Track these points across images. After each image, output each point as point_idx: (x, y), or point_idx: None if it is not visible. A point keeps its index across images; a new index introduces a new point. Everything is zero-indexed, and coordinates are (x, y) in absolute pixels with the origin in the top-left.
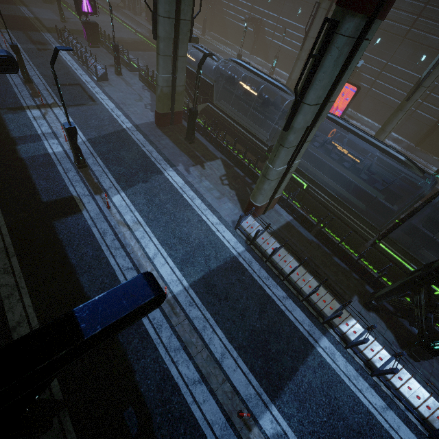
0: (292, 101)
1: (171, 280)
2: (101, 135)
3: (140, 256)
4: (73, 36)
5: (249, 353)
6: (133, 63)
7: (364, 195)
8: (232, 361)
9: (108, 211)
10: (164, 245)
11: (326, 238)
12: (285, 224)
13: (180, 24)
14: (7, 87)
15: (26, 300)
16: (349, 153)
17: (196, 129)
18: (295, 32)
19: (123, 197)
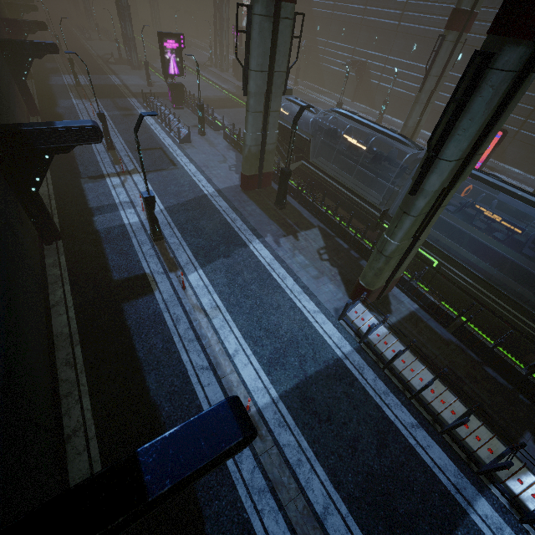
0: (408, 153)
1: (255, 387)
2: (180, 202)
3: (217, 351)
4: (158, 99)
5: (364, 510)
6: (218, 121)
7: (527, 278)
8: (340, 520)
9: (183, 292)
10: (247, 339)
11: (471, 338)
12: (407, 315)
13: (274, 76)
14: (91, 155)
15: (85, 402)
16: (503, 220)
17: (288, 192)
18: (409, 72)
19: (200, 275)
